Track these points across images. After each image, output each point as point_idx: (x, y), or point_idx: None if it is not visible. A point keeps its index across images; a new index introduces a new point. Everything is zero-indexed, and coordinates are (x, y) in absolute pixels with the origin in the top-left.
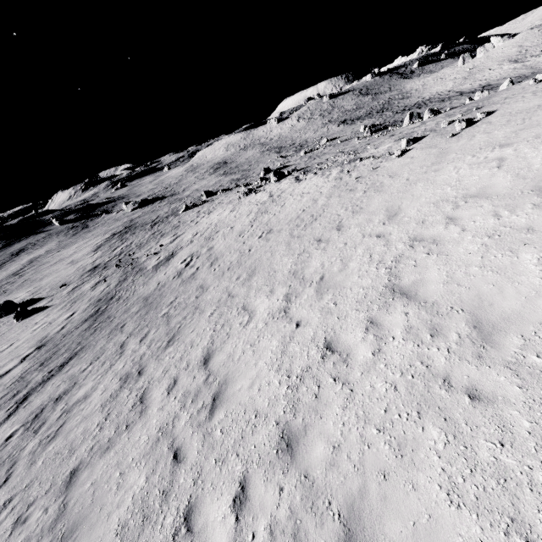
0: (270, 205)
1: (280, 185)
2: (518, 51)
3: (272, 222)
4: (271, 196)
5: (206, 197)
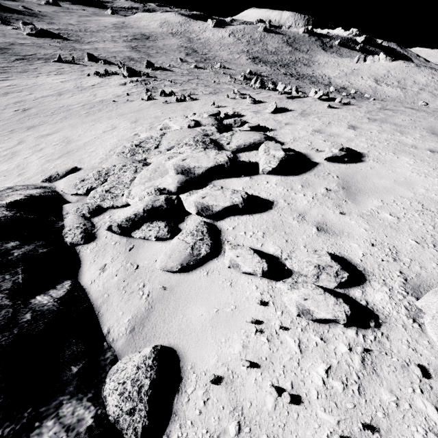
0: (73, 91)
1: (115, 81)
2: (385, 74)
3: (43, 104)
4: (91, 85)
5: (87, 60)
